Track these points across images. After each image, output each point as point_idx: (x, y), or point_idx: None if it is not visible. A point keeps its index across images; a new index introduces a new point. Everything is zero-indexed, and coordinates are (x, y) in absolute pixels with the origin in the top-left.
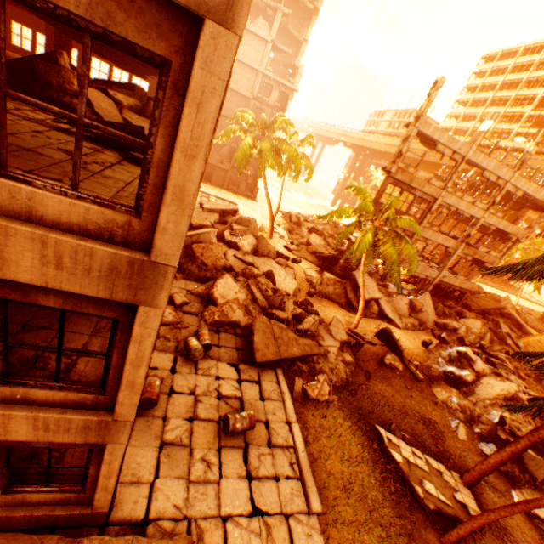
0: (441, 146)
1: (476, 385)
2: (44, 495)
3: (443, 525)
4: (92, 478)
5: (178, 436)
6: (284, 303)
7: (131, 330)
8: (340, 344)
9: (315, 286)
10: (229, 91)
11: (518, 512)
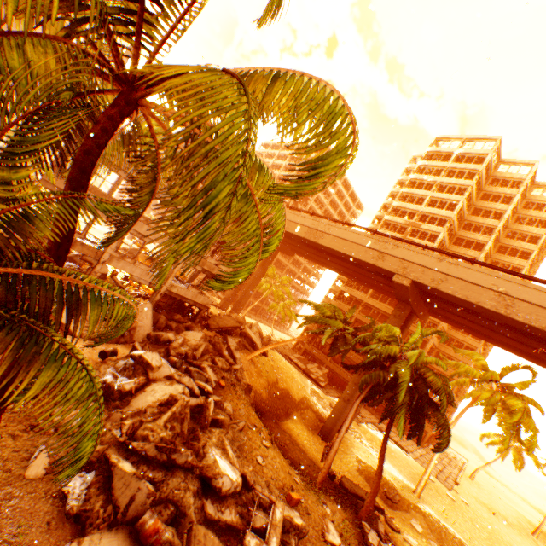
0: None
1: (138, 394)
2: None
3: None
4: None
5: None
6: None
7: None
8: None
9: None
10: None
11: None
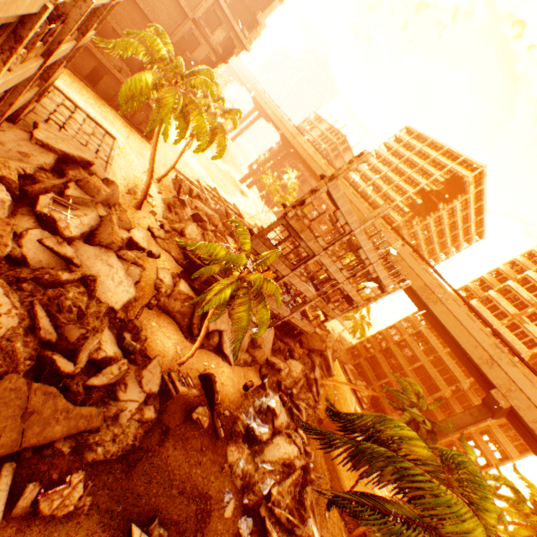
0: (340, 213)
1: (268, 444)
2: None
3: None
4: None
5: None
6: (86, 338)
7: None
8: (147, 395)
9: (162, 296)
10: None
11: None
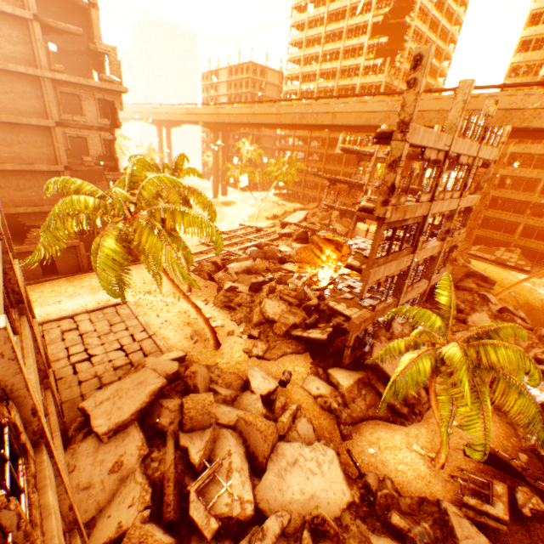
0: (428, 150)
1: None
2: None
3: None
4: None
5: None
6: None
7: None
8: None
9: (341, 412)
10: (3, 125)
11: None
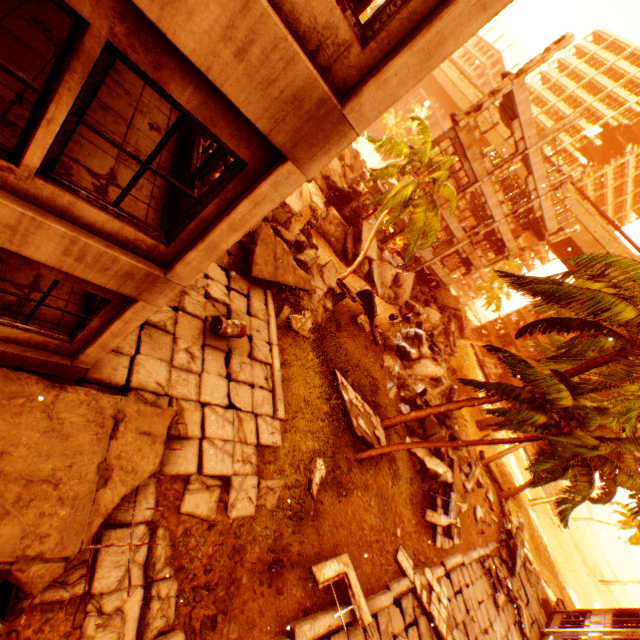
0: (517, 124)
1: (416, 363)
2: (18, 333)
3: (359, 448)
4: (89, 332)
5: (162, 321)
6: (290, 223)
7: (250, 185)
8: (326, 290)
9: (318, 218)
10: None
11: (405, 451)
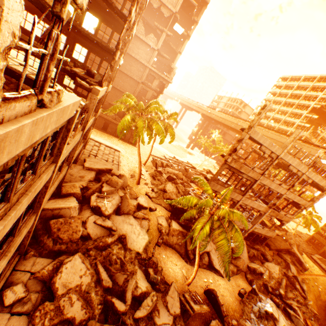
0: (264, 147)
1: None
2: None
3: None
4: None
5: None
6: (127, 281)
7: None
8: (173, 316)
9: (163, 235)
10: (126, 75)
11: None
